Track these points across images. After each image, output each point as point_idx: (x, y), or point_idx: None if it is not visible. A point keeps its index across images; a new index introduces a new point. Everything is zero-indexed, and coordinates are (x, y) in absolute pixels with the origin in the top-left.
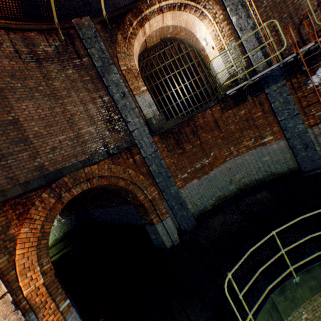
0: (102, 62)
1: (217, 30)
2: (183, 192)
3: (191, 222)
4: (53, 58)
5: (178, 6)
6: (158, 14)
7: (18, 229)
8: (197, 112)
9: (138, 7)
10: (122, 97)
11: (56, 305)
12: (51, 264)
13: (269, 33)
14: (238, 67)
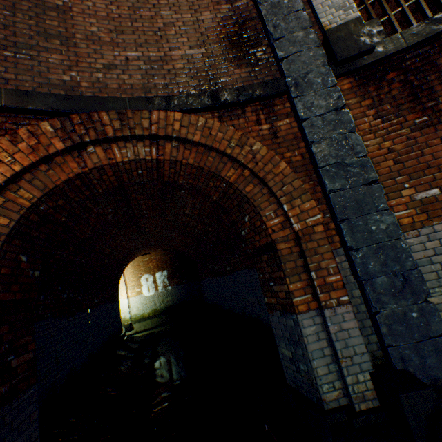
0: None
1: None
2: (413, 244)
3: (440, 358)
4: None
5: None
6: None
7: None
8: None
9: None
10: None
11: None
12: None
13: None
14: None
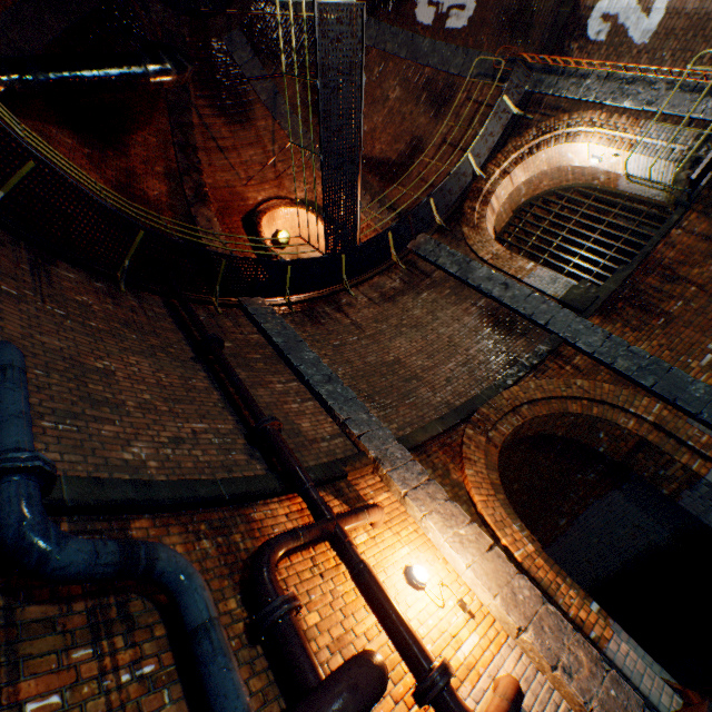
0: (456, 266)
1: (607, 132)
2: None
3: None
4: (402, 291)
5: (527, 153)
6: (502, 179)
7: (458, 475)
8: (651, 245)
9: (474, 189)
10: (504, 288)
11: (577, 596)
12: (527, 531)
13: (706, 68)
14: (686, 142)
